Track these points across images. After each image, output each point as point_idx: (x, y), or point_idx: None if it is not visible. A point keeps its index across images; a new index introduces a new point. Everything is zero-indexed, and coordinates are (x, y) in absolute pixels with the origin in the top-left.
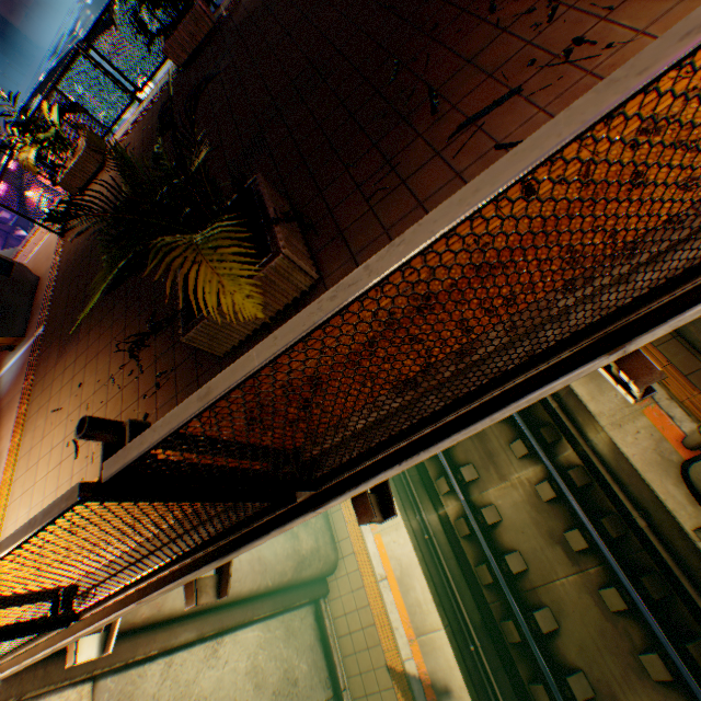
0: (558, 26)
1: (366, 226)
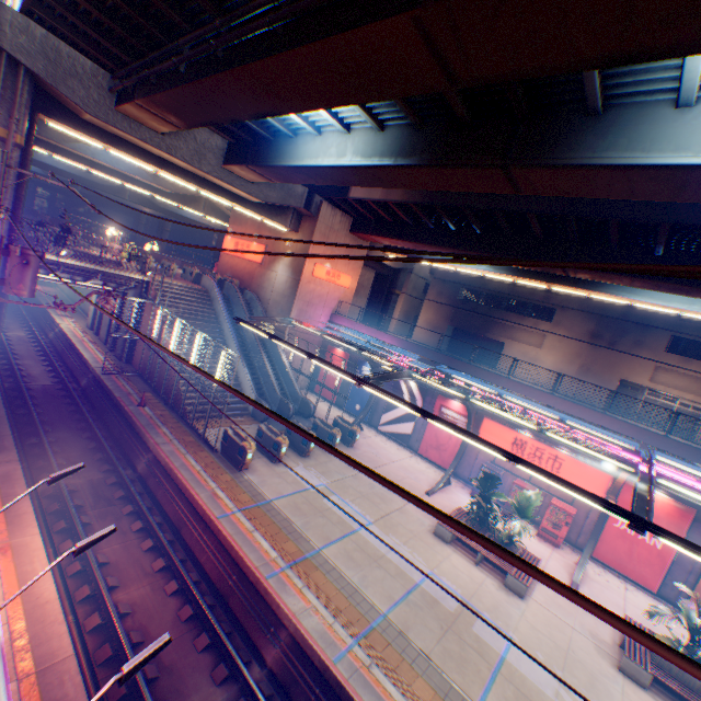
0: None
1: None
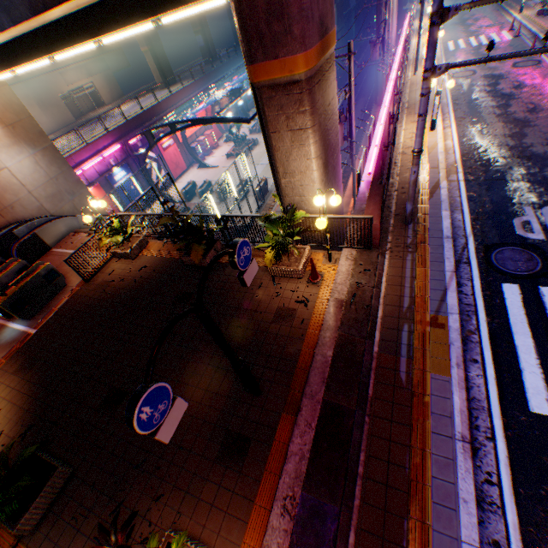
0: (139, 547)
1: (62, 527)
